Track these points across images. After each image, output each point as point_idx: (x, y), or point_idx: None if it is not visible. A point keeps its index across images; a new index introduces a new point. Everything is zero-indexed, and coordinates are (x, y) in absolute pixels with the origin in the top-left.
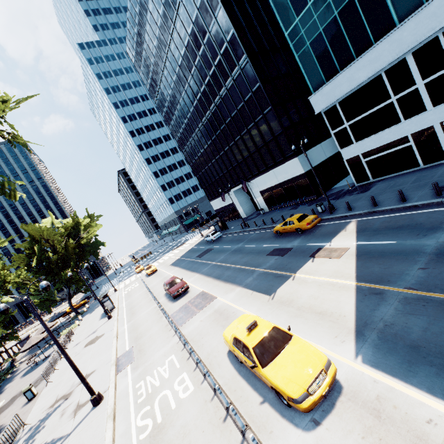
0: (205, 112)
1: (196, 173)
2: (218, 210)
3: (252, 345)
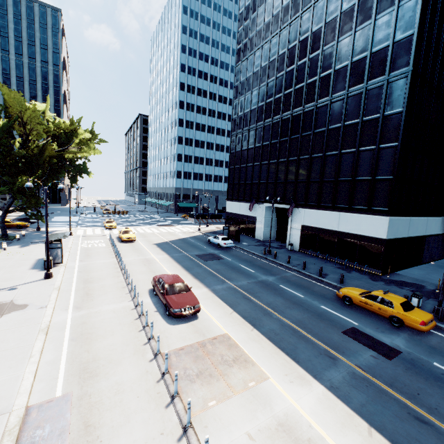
0: (294, 106)
1: (232, 164)
2: (231, 214)
3: None
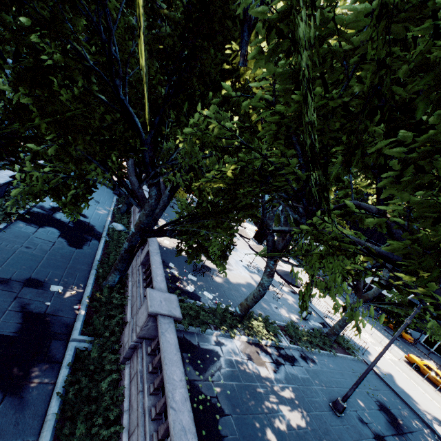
0: None
1: None
2: None
3: (440, 374)
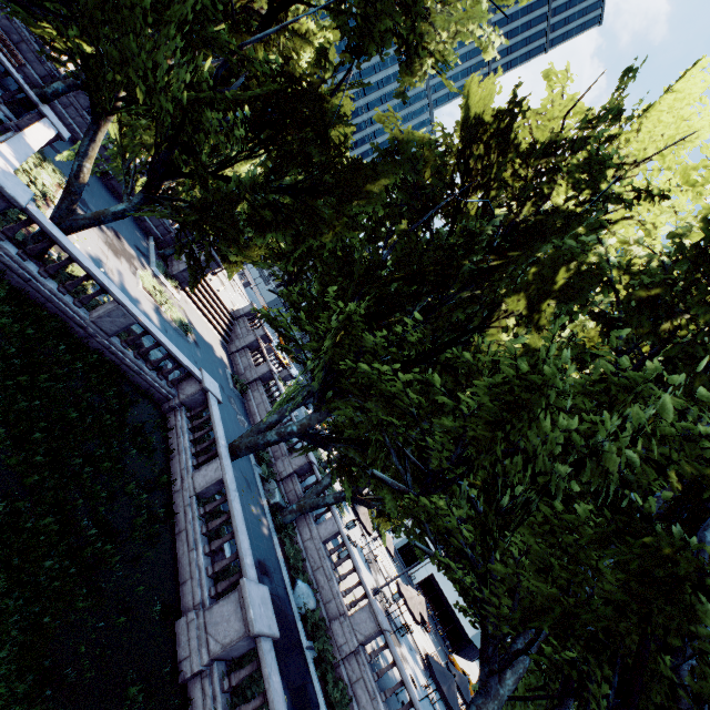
0: None
1: None
2: None
3: None
